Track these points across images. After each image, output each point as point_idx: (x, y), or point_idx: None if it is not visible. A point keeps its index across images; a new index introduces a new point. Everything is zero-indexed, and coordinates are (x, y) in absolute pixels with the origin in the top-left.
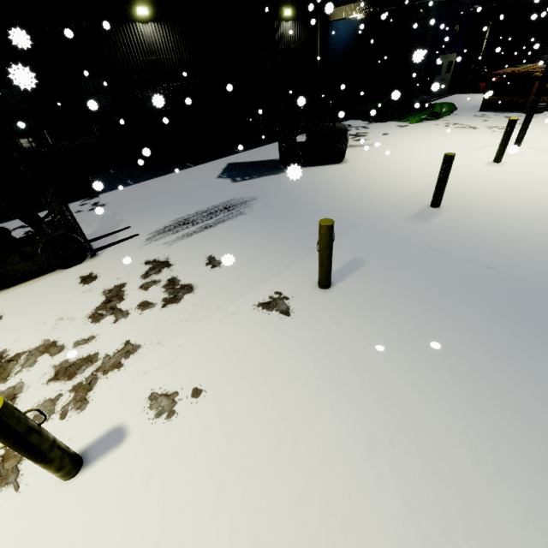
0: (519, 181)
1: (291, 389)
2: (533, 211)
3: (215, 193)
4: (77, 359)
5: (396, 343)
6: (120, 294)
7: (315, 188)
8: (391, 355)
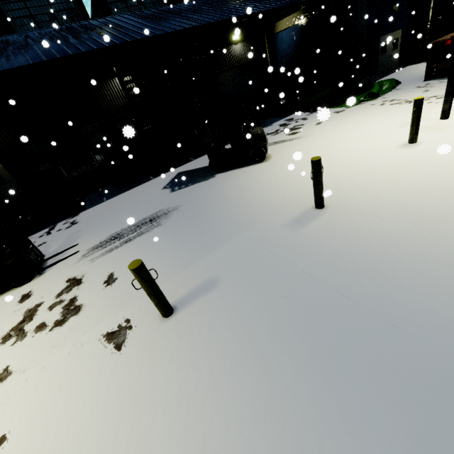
0: (426, 166)
1: (66, 451)
2: (424, 207)
3: (152, 204)
4: None
5: (187, 399)
6: (33, 313)
7: (228, 192)
8: (173, 417)
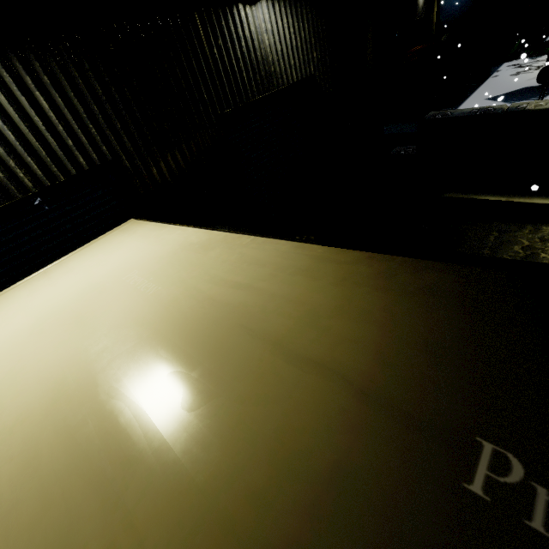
0: None
1: None
2: None
3: None
4: None
5: None
6: None
7: None
8: None
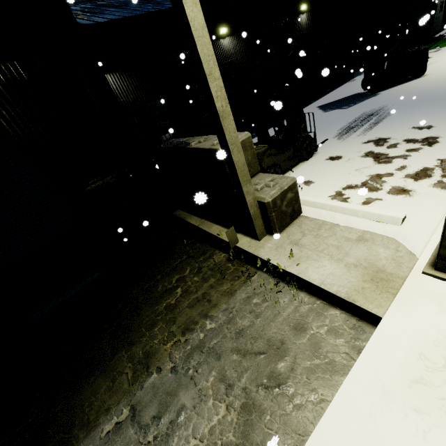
0: None
1: None
2: None
3: (341, 115)
4: (415, 171)
5: None
6: (378, 153)
7: (429, 88)
8: None
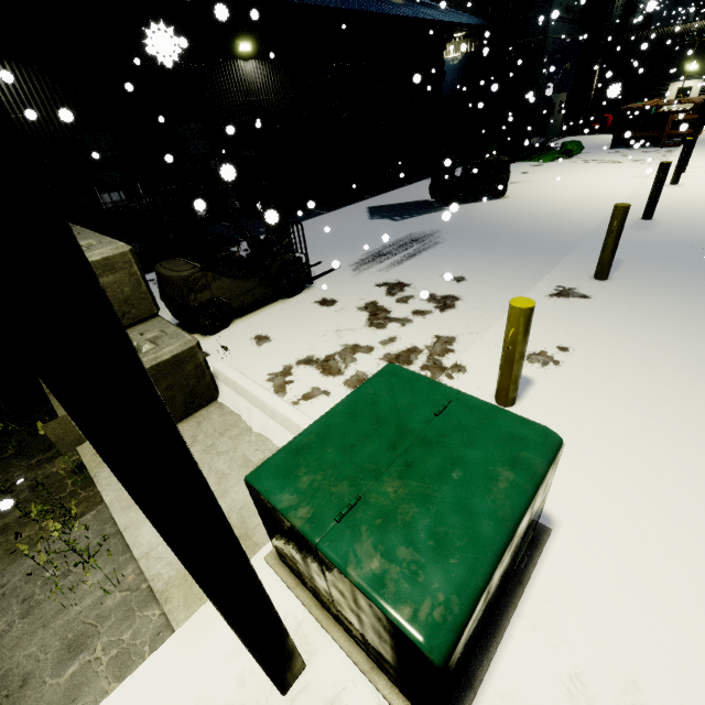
0: None
1: (649, 336)
2: None
3: (384, 230)
4: (399, 351)
5: None
6: (380, 308)
7: (497, 218)
8: None
